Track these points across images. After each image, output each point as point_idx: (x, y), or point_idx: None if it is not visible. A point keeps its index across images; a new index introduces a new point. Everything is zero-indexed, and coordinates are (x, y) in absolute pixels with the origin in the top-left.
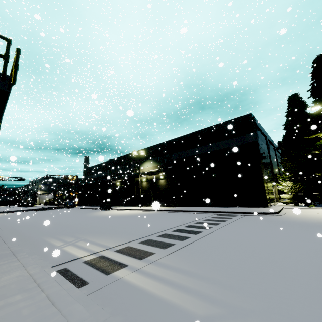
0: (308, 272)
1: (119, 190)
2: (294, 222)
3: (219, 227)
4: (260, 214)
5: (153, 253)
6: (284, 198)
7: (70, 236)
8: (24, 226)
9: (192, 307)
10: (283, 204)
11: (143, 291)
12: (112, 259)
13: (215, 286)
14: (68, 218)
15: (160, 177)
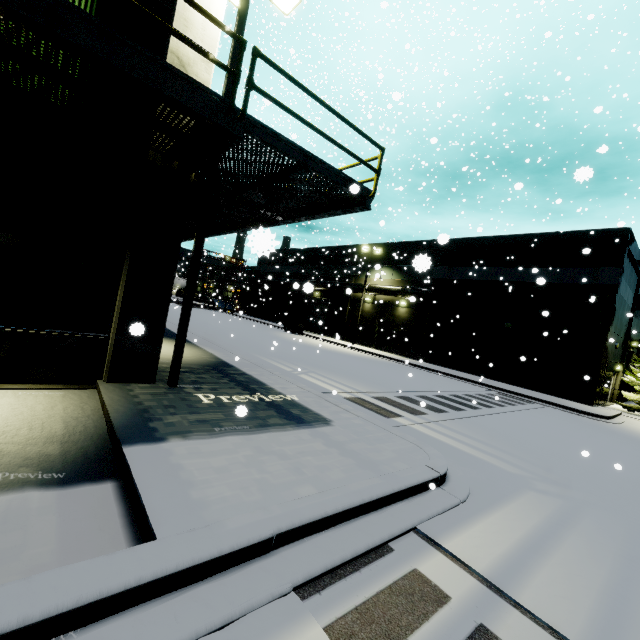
0: (634, 482)
1: (316, 305)
2: (633, 438)
3: (506, 410)
4: (575, 412)
5: (425, 413)
6: (627, 401)
7: (289, 362)
8: (199, 328)
9: (501, 465)
10: (623, 408)
11: (441, 441)
12: (378, 405)
13: (520, 459)
14: (249, 332)
15: (400, 303)
